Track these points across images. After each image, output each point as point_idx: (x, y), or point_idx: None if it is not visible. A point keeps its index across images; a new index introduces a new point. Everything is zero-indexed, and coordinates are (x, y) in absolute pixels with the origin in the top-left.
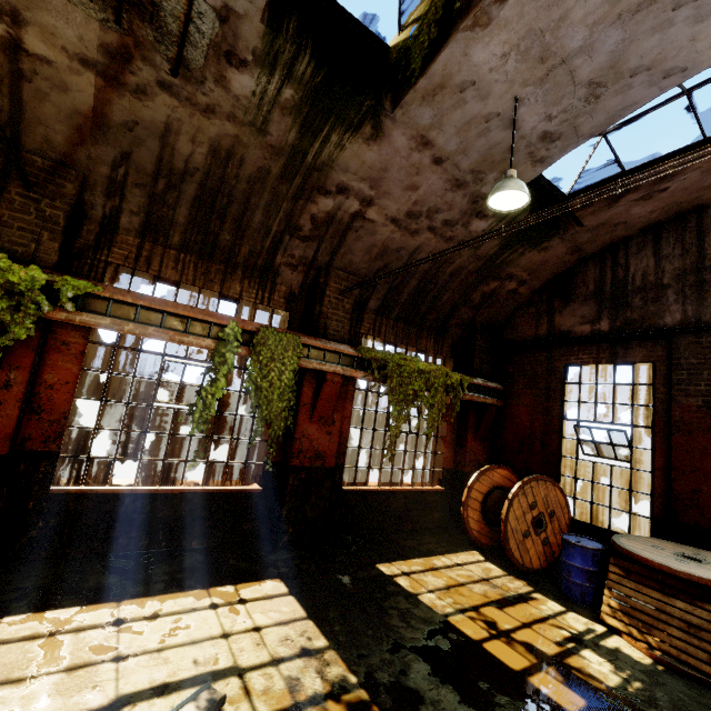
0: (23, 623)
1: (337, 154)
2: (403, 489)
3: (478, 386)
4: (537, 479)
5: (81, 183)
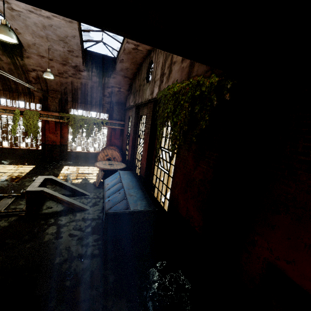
0: None
1: (24, 62)
2: (89, 152)
3: (112, 123)
4: (108, 149)
5: None
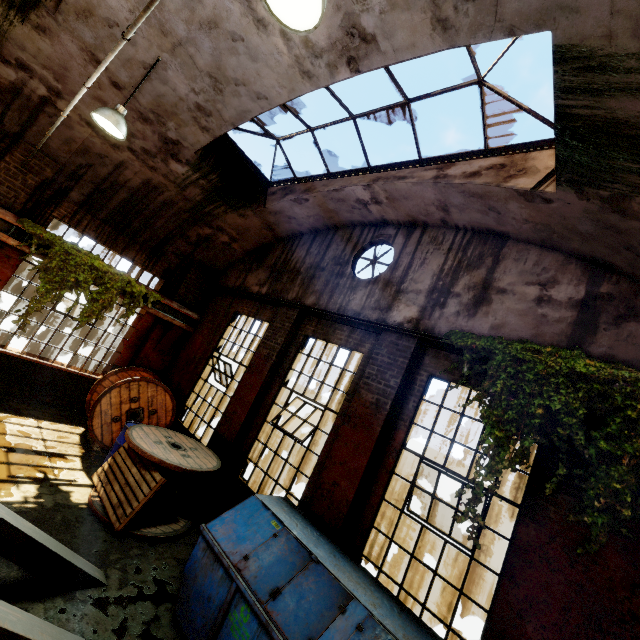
0: None
1: (8, 27)
2: (51, 365)
3: (170, 307)
4: (149, 381)
5: None
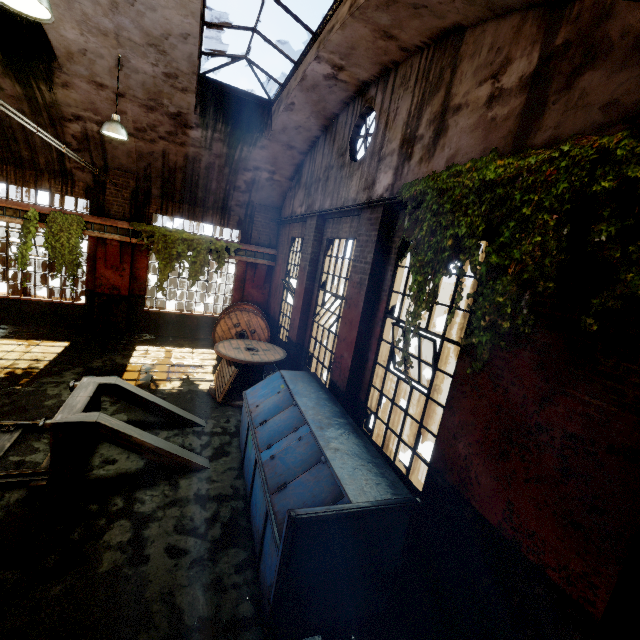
0: None
1: (55, 97)
2: (193, 314)
3: (249, 251)
4: (241, 310)
5: None
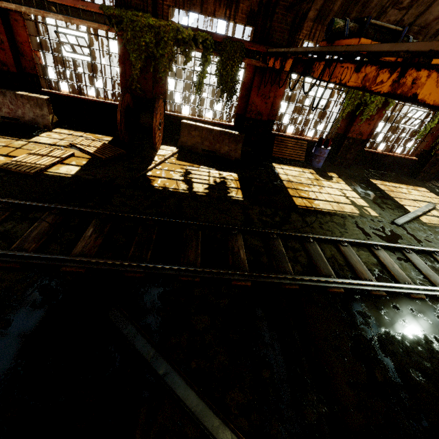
0: (375, 181)
1: None
2: None
3: None
4: None
5: (425, 35)
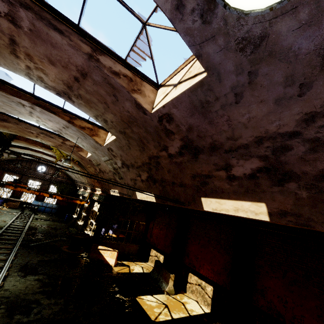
0: None
1: None
2: None
3: None
4: None
5: None
